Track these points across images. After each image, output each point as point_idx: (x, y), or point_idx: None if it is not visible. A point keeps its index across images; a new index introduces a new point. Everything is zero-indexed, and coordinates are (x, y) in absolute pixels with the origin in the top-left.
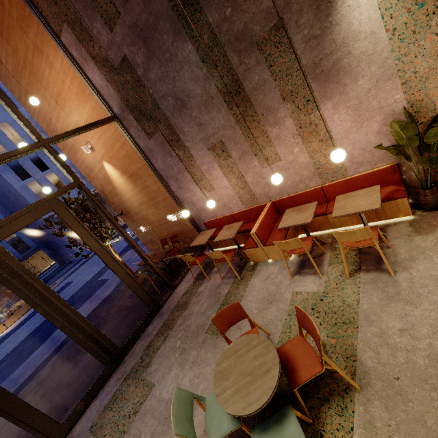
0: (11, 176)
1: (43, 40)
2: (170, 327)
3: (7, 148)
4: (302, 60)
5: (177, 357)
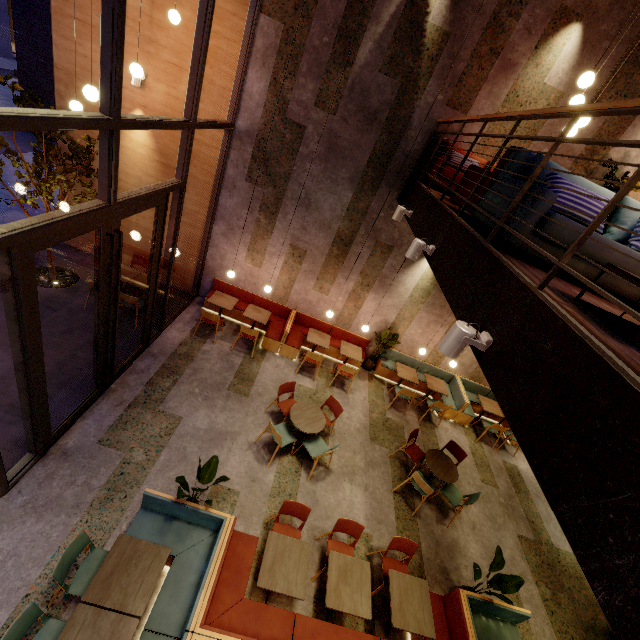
0: None
1: None
2: (176, 373)
3: None
4: (383, 269)
5: (202, 401)
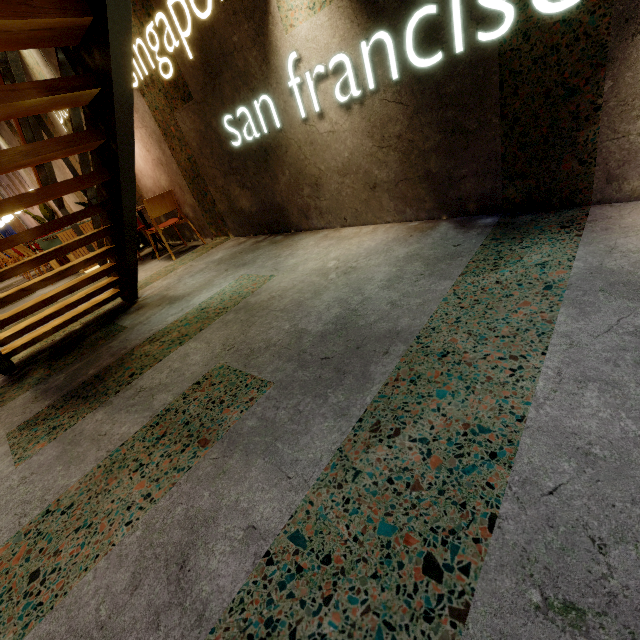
0: None
1: None
2: None
3: None
4: None
5: None
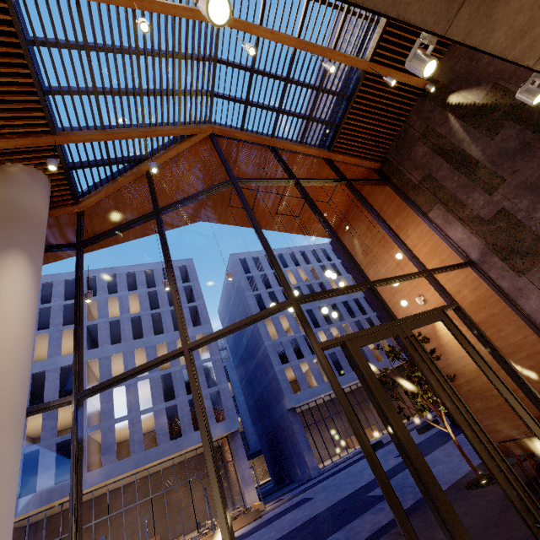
0: (275, 359)
1: (407, 221)
2: None
3: (279, 335)
4: None
5: None
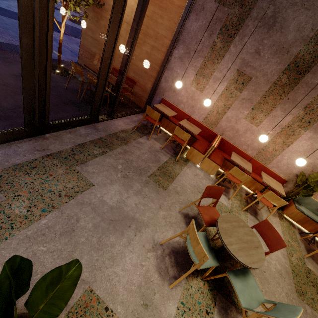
0: None
1: None
2: (108, 147)
3: None
4: None
5: (120, 177)
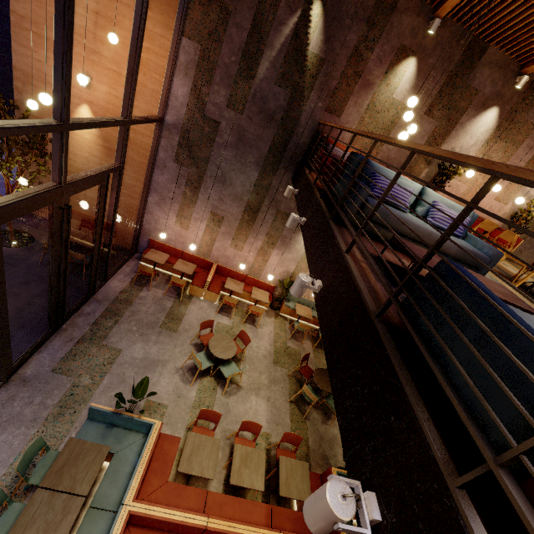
0: None
1: (162, 2)
2: (118, 315)
3: None
4: (284, 231)
5: (138, 337)
